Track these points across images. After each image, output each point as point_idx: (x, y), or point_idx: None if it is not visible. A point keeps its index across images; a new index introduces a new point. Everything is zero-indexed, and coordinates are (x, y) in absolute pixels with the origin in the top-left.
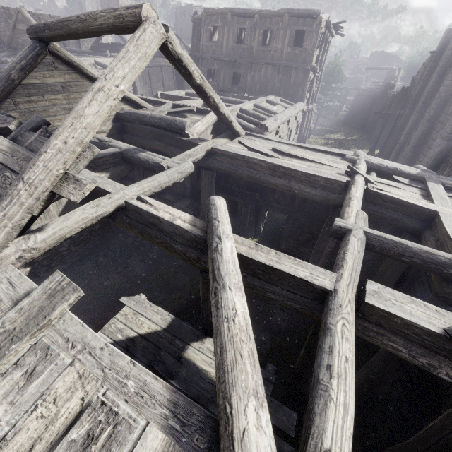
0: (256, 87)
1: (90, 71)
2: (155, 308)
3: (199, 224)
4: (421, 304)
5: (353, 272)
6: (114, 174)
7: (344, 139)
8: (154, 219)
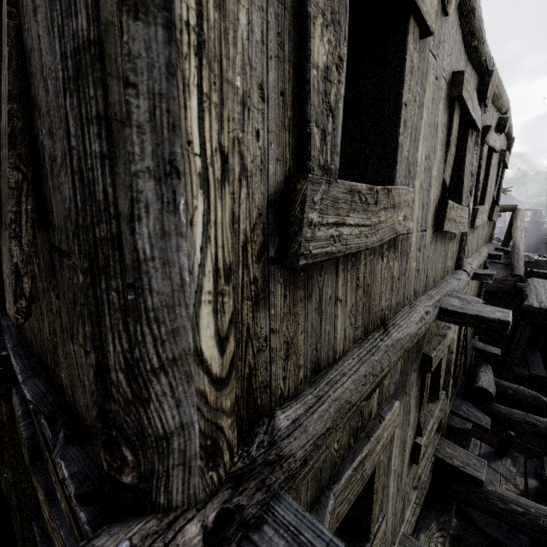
0: None
1: None
2: None
3: None
4: None
5: None
6: None
7: None
8: (542, 274)
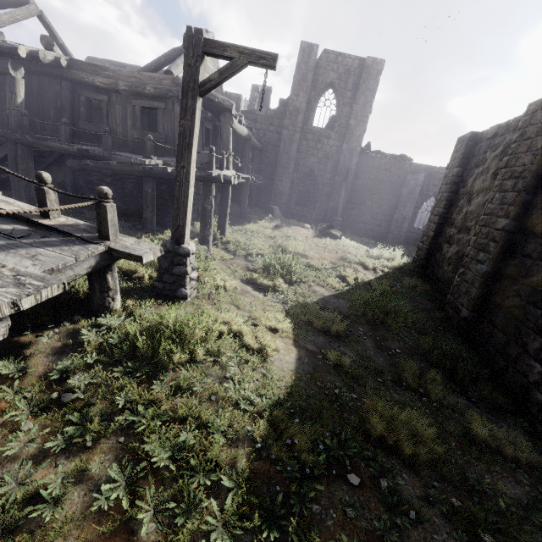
0: None
1: None
2: None
3: None
4: None
5: None
6: None
7: None
8: None
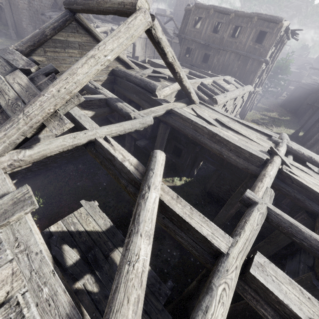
0: (219, 67)
1: (100, 37)
2: (102, 214)
3: (141, 169)
4: (297, 287)
5: (247, 242)
6: (98, 113)
7: (277, 118)
8: (111, 157)
